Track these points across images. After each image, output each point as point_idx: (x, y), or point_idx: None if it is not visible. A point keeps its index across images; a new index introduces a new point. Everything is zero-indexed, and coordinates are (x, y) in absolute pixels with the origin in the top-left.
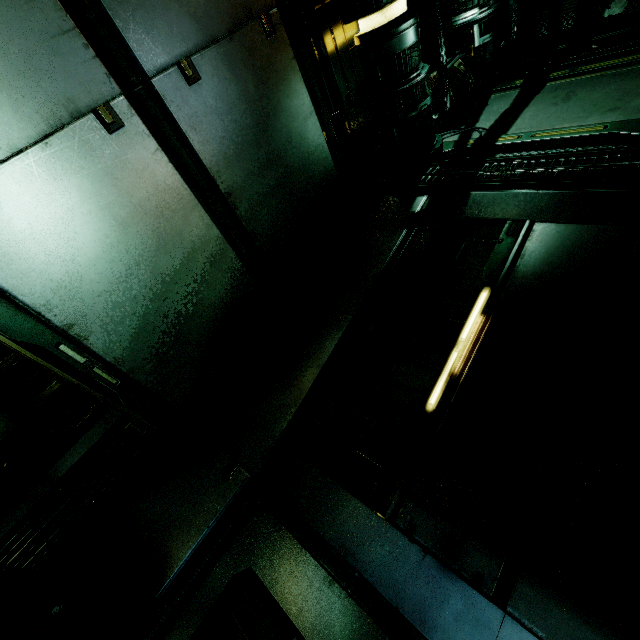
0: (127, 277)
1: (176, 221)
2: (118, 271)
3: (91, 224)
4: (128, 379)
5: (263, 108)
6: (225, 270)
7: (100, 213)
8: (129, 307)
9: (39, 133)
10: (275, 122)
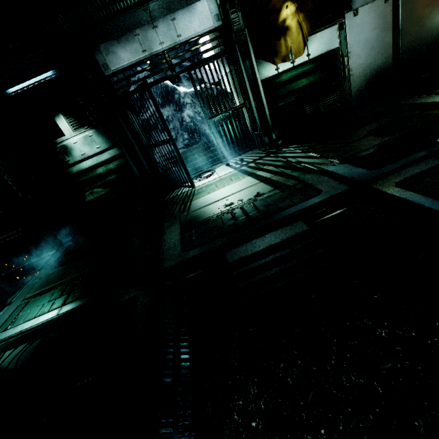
0: (365, 45)
1: (384, 33)
2: (365, 43)
3: (368, 27)
4: (349, 77)
5: (426, 3)
6: (387, 56)
7: (371, 24)
8: (361, 55)
9: (372, 1)
10: (427, 9)
